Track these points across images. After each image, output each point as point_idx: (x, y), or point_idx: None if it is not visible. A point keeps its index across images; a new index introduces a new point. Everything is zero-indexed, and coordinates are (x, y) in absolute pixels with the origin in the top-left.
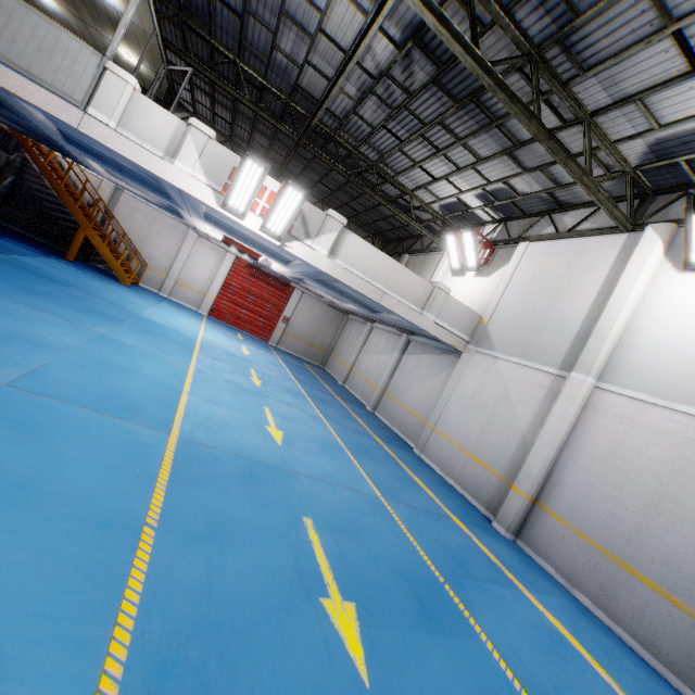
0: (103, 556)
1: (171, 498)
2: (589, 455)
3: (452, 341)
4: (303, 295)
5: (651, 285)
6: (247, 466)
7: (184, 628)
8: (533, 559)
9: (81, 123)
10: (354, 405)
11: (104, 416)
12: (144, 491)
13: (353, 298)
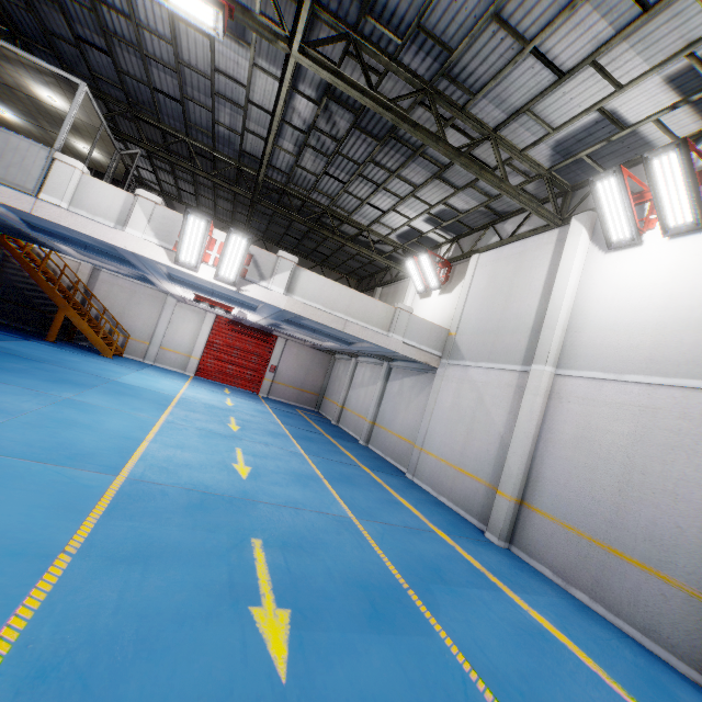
0: (5, 580)
1: (99, 529)
2: (561, 443)
3: (424, 358)
4: (287, 343)
5: (585, 269)
6: (198, 498)
7: (77, 637)
8: (529, 564)
9: (35, 208)
10: (345, 441)
11: (47, 465)
12: (71, 524)
13: (326, 333)
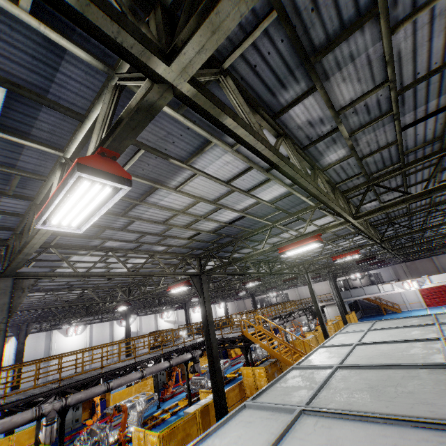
0: None
1: None
2: None
3: None
4: None
5: None
6: None
7: None
8: None
9: (381, 294)
10: None
11: None
12: None
13: None
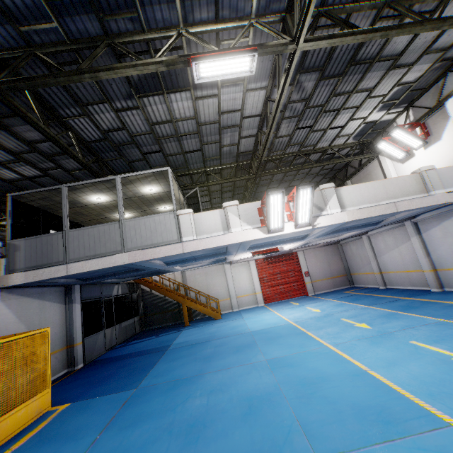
0: None
1: None
2: None
3: None
4: (304, 252)
5: None
6: None
7: None
8: None
9: (183, 248)
10: (423, 295)
11: (396, 441)
12: None
13: (355, 226)
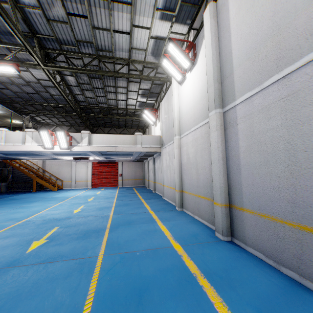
0: None
1: None
2: (185, 163)
3: (153, 150)
4: (123, 163)
5: (179, 94)
6: (46, 221)
7: None
8: (186, 213)
9: None
10: (145, 193)
11: None
12: None
13: (122, 154)
